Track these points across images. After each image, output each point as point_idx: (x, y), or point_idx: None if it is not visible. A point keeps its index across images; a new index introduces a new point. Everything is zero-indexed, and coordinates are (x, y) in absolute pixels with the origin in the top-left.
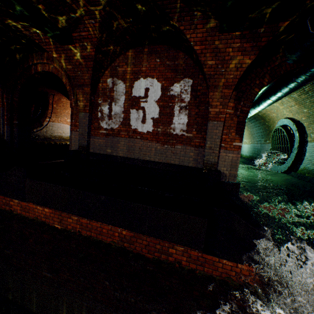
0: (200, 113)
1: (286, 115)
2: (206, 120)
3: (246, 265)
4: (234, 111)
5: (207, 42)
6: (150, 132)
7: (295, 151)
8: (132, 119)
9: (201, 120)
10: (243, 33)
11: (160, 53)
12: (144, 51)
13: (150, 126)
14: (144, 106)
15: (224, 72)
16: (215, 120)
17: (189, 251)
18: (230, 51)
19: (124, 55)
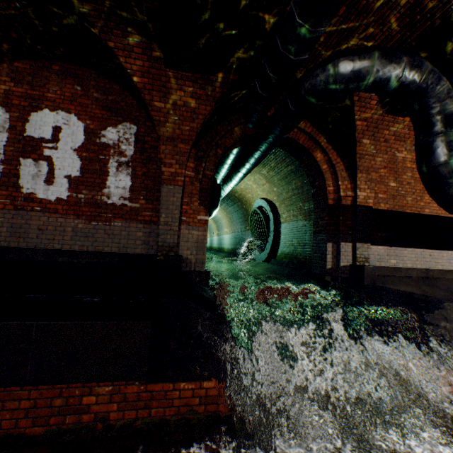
0: (150, 173)
1: (261, 195)
2: (159, 184)
3: (212, 378)
4: (196, 173)
5: (152, 75)
6: (63, 200)
7: (272, 235)
8: (24, 176)
9: (152, 184)
10: (194, 75)
11: (82, 78)
12: (52, 69)
13: (63, 189)
14: (52, 156)
15: (179, 121)
16: (171, 184)
17: (123, 389)
18: (183, 95)
19: (10, 65)
